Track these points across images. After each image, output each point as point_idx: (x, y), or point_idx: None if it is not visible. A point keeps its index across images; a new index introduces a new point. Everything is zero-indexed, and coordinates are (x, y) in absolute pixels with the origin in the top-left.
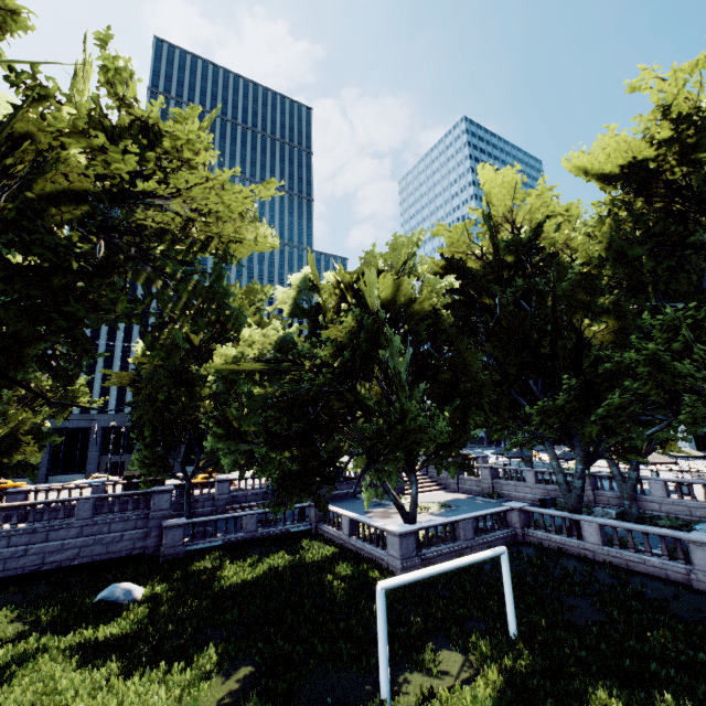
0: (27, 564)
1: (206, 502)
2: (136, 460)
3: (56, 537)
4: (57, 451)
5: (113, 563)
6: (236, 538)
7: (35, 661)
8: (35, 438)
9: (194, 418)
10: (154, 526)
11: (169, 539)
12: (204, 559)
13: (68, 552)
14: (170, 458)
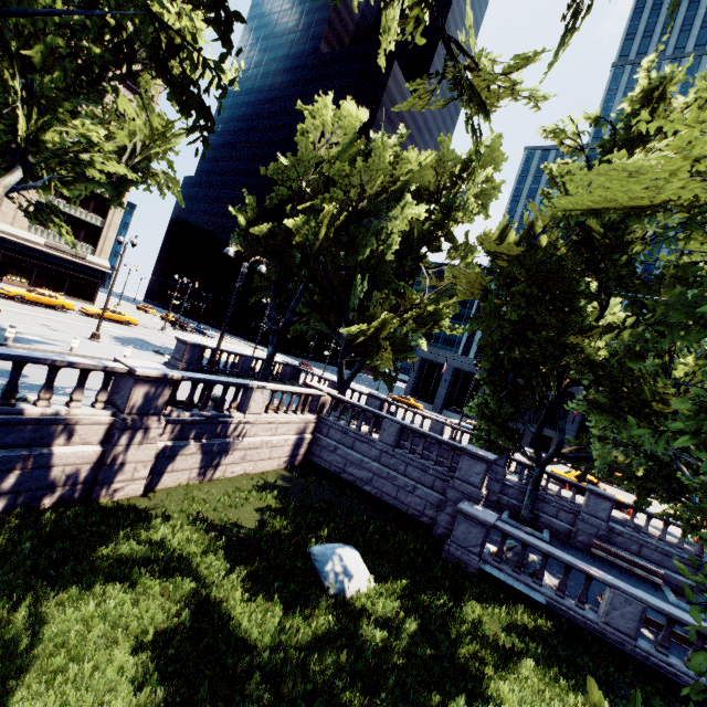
0: (333, 461)
1: (562, 512)
2: (474, 405)
3: (359, 449)
4: (453, 390)
5: (397, 514)
6: (577, 616)
7: (169, 579)
8: (397, 350)
9: (562, 367)
10: (452, 500)
11: (459, 532)
12: (496, 609)
13: (364, 471)
14: (520, 421)
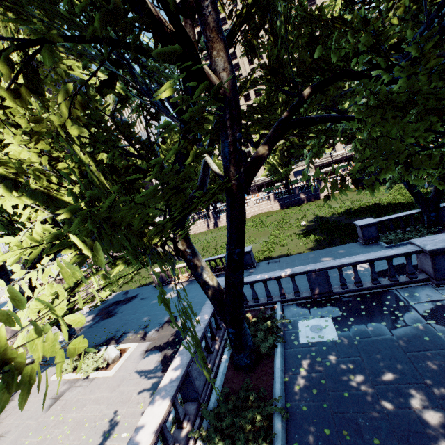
0: None
1: None
2: None
3: None
4: None
5: None
6: None
7: None
8: None
9: None
10: None
11: None
12: None
13: None
14: None
